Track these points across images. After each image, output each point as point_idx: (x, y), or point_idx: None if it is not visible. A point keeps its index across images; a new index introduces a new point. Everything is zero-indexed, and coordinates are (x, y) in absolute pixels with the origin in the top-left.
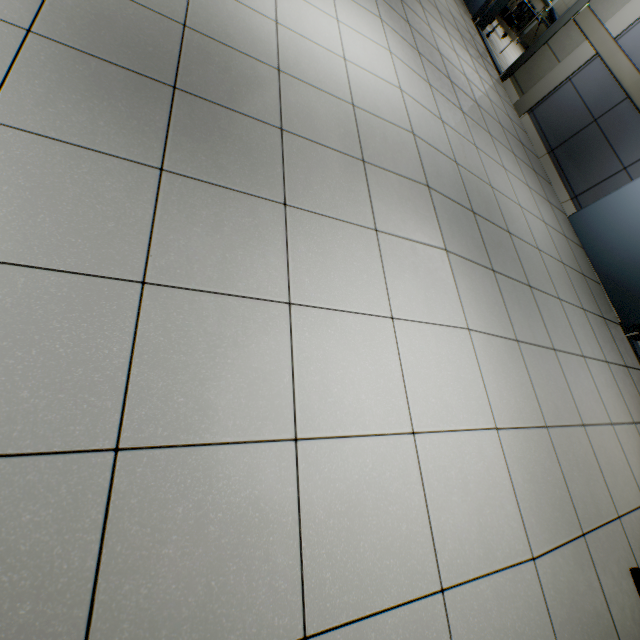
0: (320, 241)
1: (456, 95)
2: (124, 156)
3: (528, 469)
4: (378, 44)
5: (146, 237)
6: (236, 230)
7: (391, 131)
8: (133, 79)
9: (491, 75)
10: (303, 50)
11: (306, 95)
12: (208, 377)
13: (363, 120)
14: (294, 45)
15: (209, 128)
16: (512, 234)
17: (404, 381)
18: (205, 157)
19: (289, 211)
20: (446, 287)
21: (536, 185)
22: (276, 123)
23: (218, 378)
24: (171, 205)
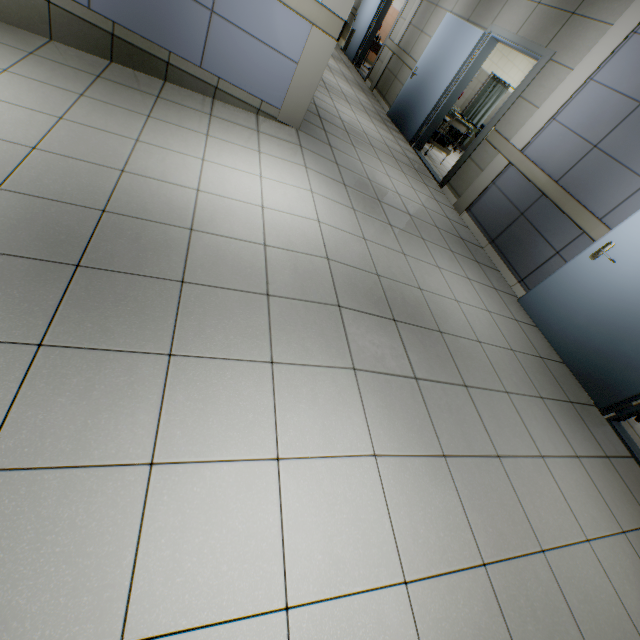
0: (203, 386)
1: (384, 212)
2: (4, 339)
3: (452, 634)
4: (300, 187)
5: (1, 418)
6: (107, 392)
7: (303, 261)
8: (37, 266)
9: (428, 185)
10: (221, 207)
11: (216, 246)
12: (25, 575)
13: (274, 256)
14: (212, 205)
15: (104, 295)
16: (444, 332)
17: (283, 537)
18: (92, 324)
19: (174, 360)
20: (350, 410)
21: (479, 275)
22: (178, 277)
23: (38, 574)
24: (40, 379)
